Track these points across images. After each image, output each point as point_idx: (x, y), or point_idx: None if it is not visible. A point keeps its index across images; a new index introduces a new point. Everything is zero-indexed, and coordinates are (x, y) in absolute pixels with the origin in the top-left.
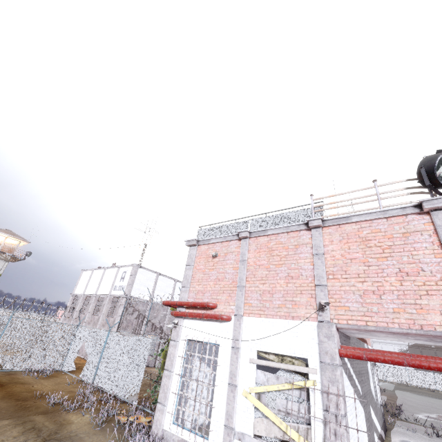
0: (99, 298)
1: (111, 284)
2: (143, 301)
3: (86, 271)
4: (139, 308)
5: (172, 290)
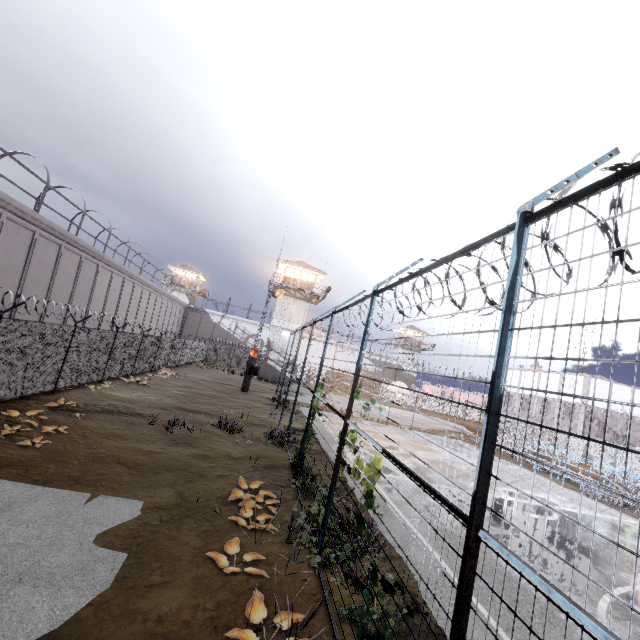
0: (542, 400)
1: (556, 389)
2: (613, 414)
3: (510, 369)
4: (597, 416)
5: (629, 398)
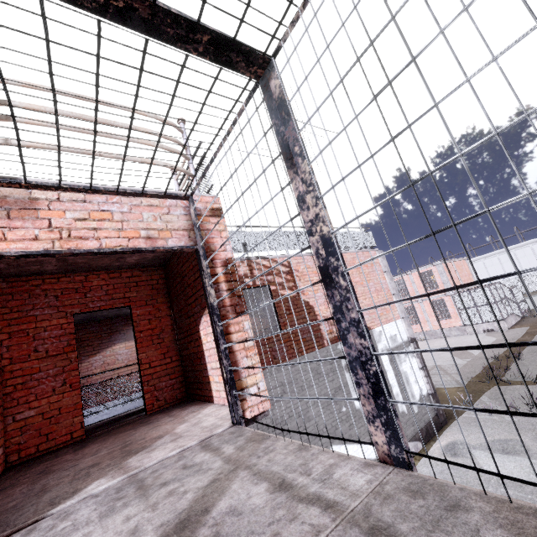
0: None
1: None
2: None
3: None
4: None
5: None
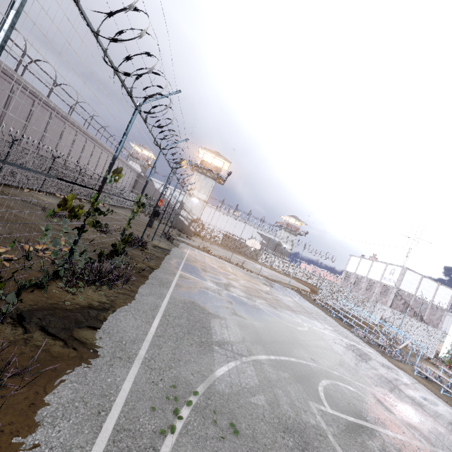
0: (369, 280)
1: (380, 274)
2: (414, 297)
3: (354, 256)
4: (405, 298)
5: (434, 290)
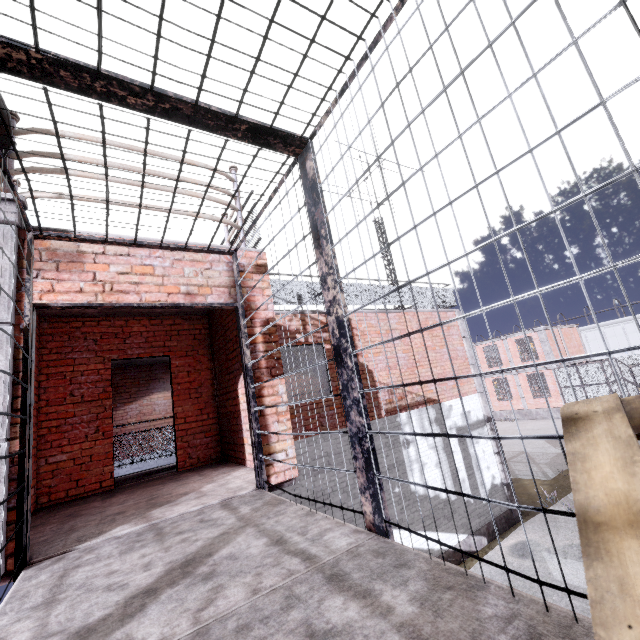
0: None
1: None
2: None
3: None
4: None
5: None
